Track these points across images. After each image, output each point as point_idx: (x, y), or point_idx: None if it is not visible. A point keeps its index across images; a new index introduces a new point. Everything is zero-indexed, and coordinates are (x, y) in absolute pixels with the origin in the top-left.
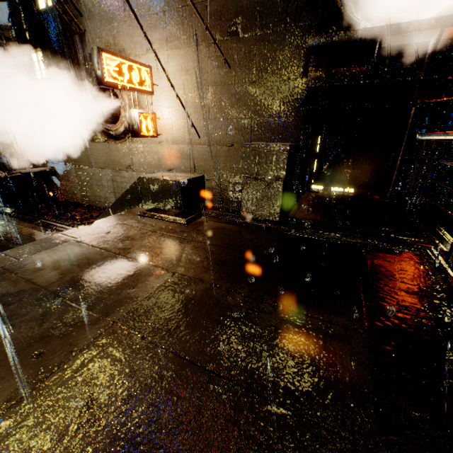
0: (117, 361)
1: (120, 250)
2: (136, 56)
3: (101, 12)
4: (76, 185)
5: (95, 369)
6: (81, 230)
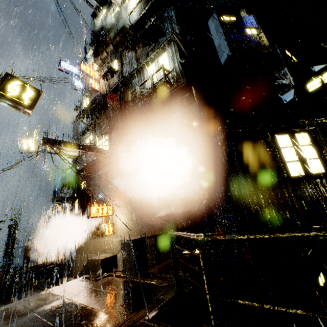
0: (32, 323)
1: (61, 294)
2: (109, 200)
3: (100, 187)
4: (79, 265)
5: (25, 325)
6: (55, 287)
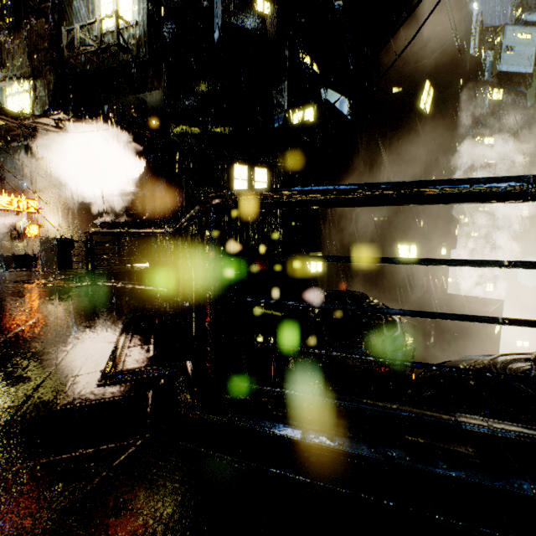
0: None
1: None
2: (33, 193)
3: (16, 170)
4: None
5: None
6: None
